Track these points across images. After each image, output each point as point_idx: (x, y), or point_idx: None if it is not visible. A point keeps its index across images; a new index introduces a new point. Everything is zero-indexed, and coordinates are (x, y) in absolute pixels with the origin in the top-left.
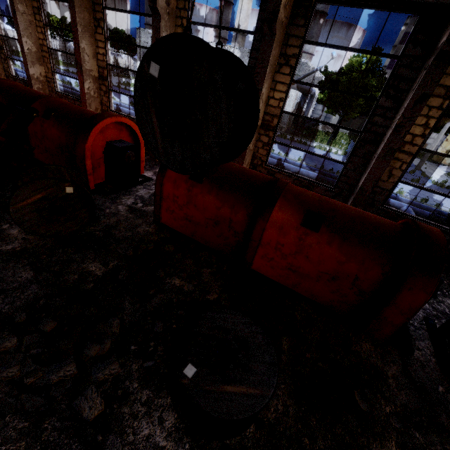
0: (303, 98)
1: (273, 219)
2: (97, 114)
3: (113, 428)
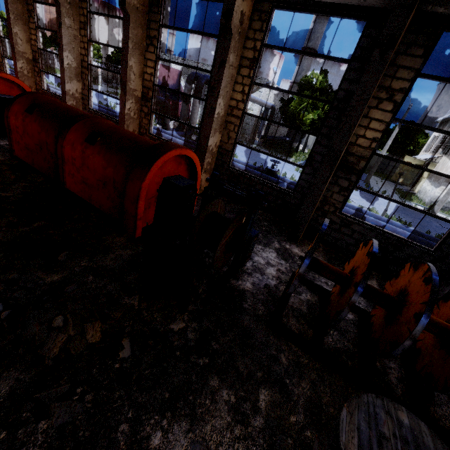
0: (265, 112)
1: (69, 137)
2: None
3: None
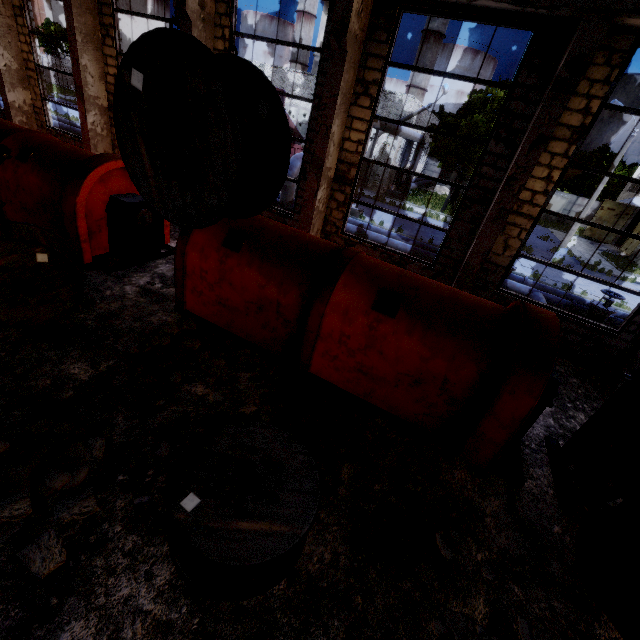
0: (408, 147)
1: (335, 300)
2: (95, 155)
3: (76, 587)
